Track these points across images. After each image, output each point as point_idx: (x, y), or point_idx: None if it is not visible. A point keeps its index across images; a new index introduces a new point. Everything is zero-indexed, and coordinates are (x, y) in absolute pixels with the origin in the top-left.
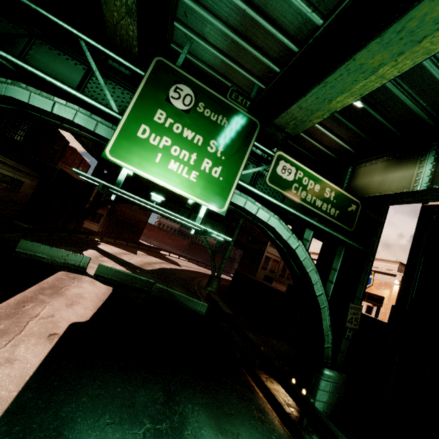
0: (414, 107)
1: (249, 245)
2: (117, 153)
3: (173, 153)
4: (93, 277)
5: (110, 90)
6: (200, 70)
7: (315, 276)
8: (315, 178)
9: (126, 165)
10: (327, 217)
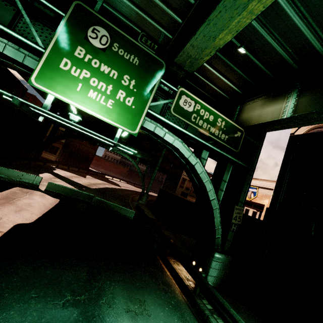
0: (283, 53)
1: (171, 170)
2: (42, 81)
3: (92, 84)
4: (44, 192)
5: (39, 31)
6: (120, 22)
7: (209, 185)
8: (209, 110)
9: (50, 92)
10: (219, 141)
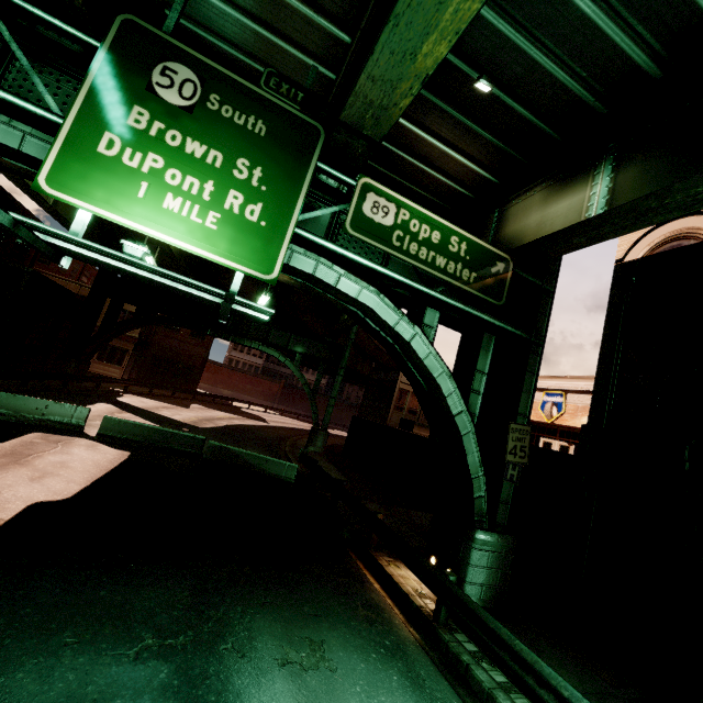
0: (570, 82)
1: (373, 376)
2: (62, 184)
3: (169, 182)
4: (95, 439)
5: (52, 85)
6: (225, 57)
7: (448, 383)
8: (430, 221)
9: (82, 204)
10: (457, 285)
